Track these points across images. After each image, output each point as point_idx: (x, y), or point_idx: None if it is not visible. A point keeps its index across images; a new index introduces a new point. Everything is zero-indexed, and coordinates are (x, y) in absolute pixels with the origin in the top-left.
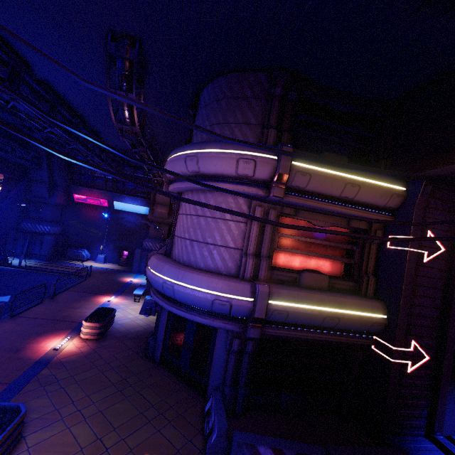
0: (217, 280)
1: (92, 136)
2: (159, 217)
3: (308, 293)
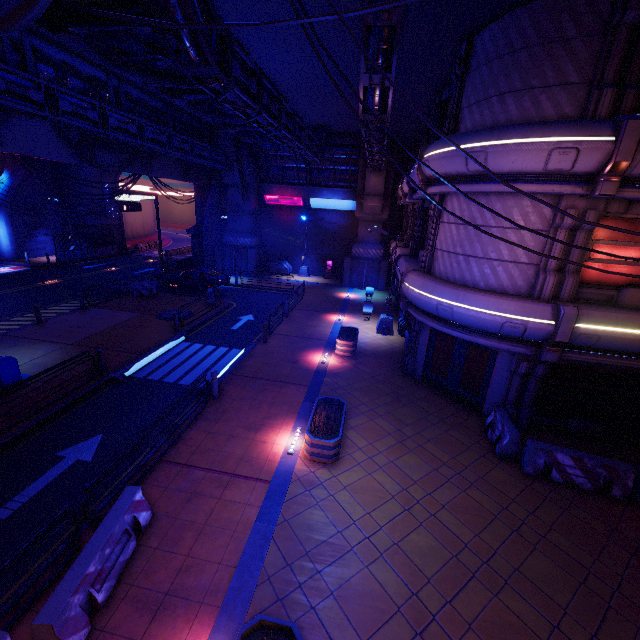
0: (508, 302)
1: (545, 235)
2: (370, 214)
3: (631, 315)
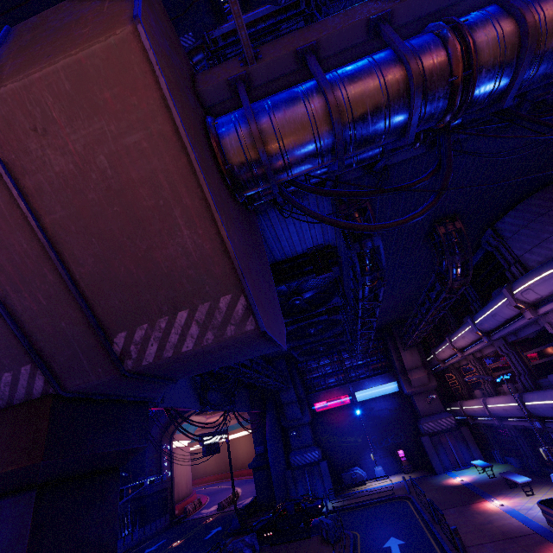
0: None
1: None
2: (419, 386)
3: None
